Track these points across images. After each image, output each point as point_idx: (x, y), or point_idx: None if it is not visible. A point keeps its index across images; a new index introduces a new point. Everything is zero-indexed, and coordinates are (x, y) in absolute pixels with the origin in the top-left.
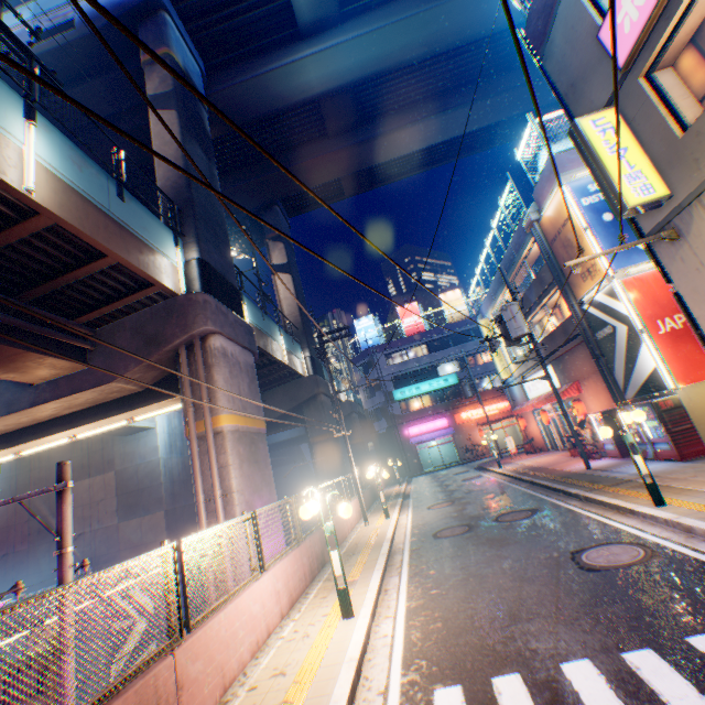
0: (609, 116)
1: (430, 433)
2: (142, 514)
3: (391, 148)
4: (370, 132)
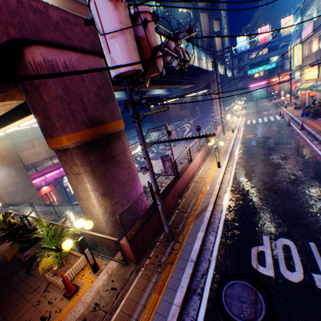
0: (299, 47)
1: (258, 87)
2: (184, 110)
3: None
4: None
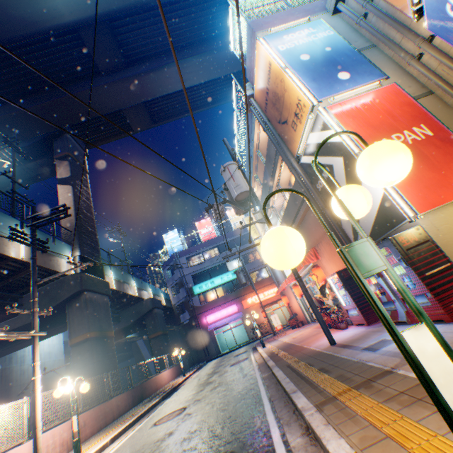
0: None
1: (224, 319)
2: None
3: (157, 85)
4: (136, 70)
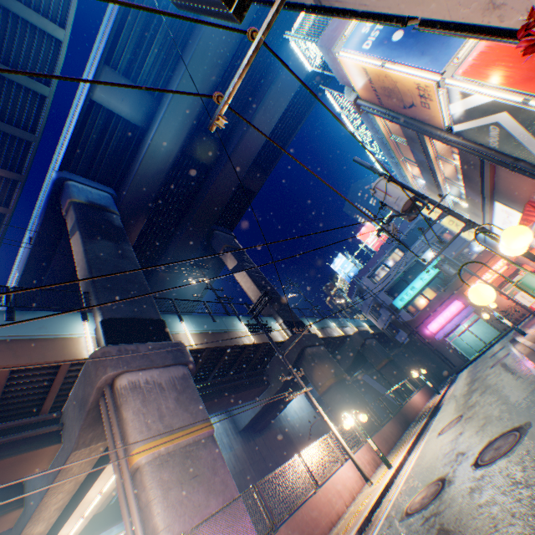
0: None
1: (450, 321)
2: None
3: (253, 141)
4: (232, 144)
